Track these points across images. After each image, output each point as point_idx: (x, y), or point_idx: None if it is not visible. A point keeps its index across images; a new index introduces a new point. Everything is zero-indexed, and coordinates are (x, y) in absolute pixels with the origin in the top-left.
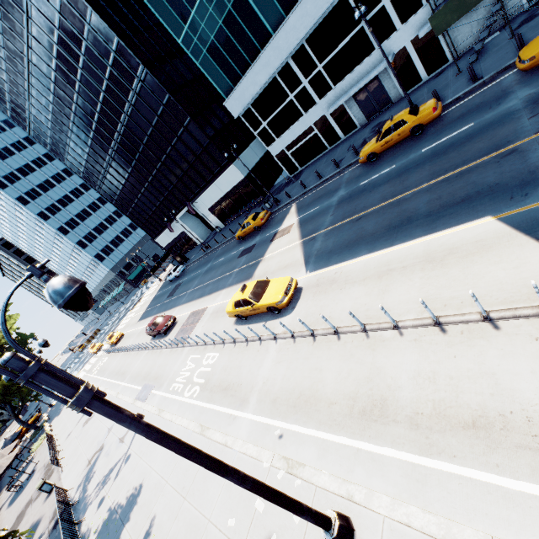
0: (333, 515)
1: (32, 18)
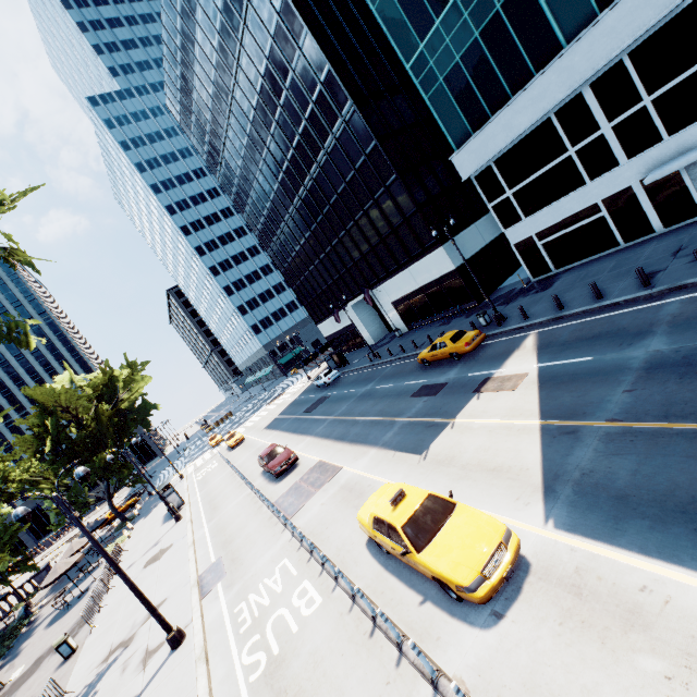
0: None
1: (245, 48)
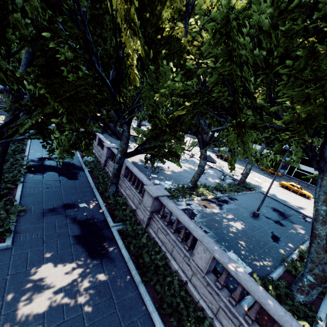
0: None
1: None
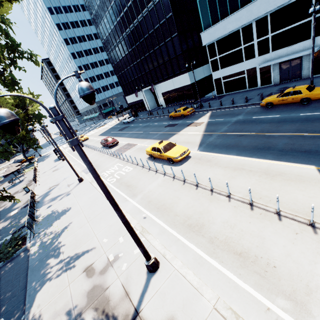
0: (153, 256)
1: None
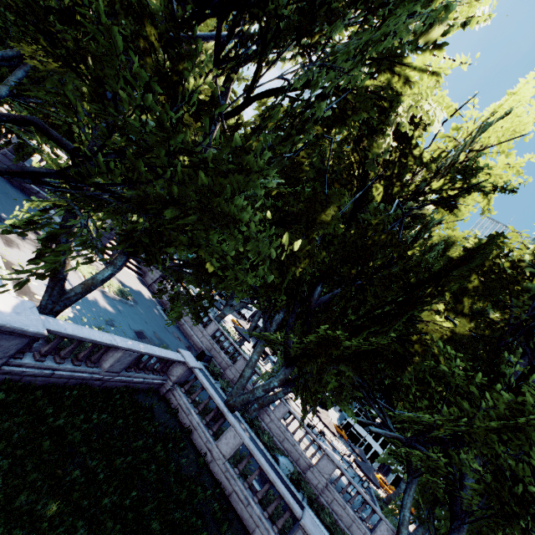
0: None
1: None
